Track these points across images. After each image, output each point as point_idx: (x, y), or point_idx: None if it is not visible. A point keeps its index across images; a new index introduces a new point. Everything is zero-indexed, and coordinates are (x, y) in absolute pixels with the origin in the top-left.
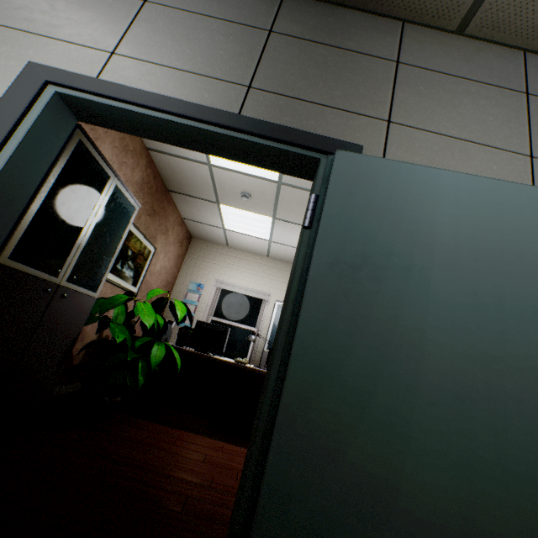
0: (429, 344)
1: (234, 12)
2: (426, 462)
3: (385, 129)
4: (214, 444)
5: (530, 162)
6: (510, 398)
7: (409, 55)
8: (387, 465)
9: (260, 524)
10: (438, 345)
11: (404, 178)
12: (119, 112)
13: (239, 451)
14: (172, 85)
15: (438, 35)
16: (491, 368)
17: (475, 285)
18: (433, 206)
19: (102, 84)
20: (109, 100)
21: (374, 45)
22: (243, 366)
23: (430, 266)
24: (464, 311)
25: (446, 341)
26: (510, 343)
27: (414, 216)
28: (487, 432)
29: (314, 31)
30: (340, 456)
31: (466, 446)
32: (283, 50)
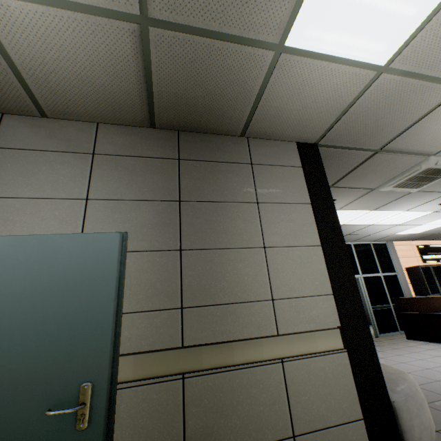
0: None
1: None
2: None
3: None
4: None
5: (85, 203)
6: None
7: (4, 139)
8: None
9: None
10: None
11: None
12: None
13: None
14: None
15: (32, 120)
16: None
17: None
18: None
19: None
20: None
21: None
22: None
23: None
24: None
25: None
26: None
27: None
28: None
29: None
30: None
31: None
32: None
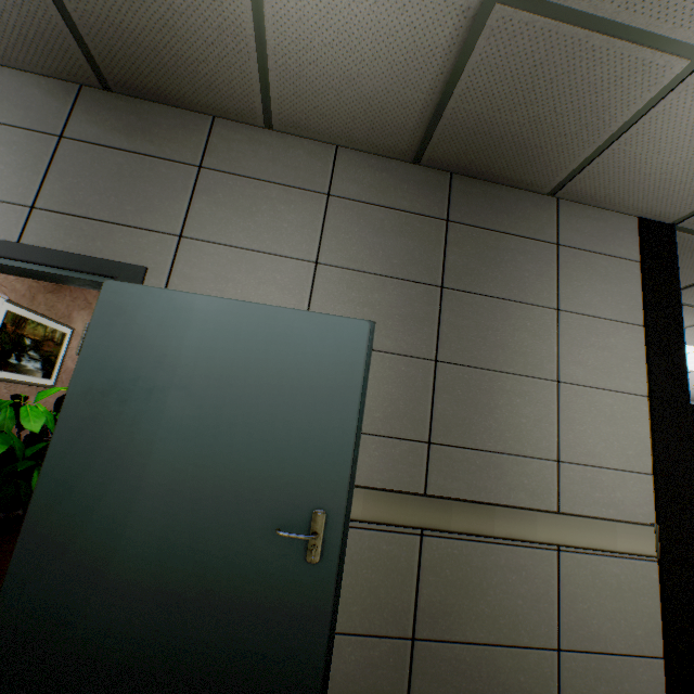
0: (157, 452)
1: (20, 113)
2: (137, 540)
3: (176, 245)
4: None
5: (314, 269)
6: (210, 486)
7: (215, 157)
8: (107, 546)
9: (3, 601)
10: (164, 452)
11: (164, 305)
12: None
13: None
14: None
15: (250, 131)
16: (201, 465)
17: (204, 399)
18: (184, 331)
19: None
20: None
21: (178, 148)
22: None
23: (171, 386)
24: (190, 422)
25: (171, 448)
26: (220, 444)
27: (166, 341)
28: (187, 513)
29: (113, 134)
30: (72, 545)
31: (169, 525)
32: (75, 160)
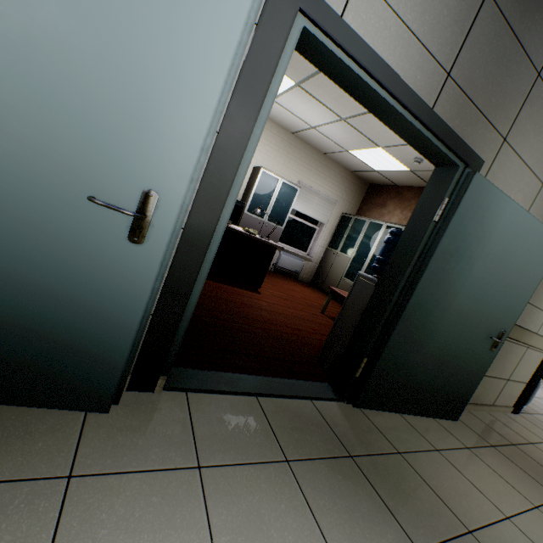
0: (460, 293)
1: None
2: (439, 334)
3: (499, 147)
4: (237, 291)
5: (540, 188)
6: (473, 314)
7: None
8: (428, 335)
9: (383, 355)
10: (463, 294)
11: (495, 202)
12: (349, 72)
13: (254, 296)
14: (399, 52)
15: None
16: (473, 303)
17: (488, 269)
18: (496, 224)
19: (349, 34)
20: (349, 58)
21: (538, 46)
22: (256, 238)
23: (478, 257)
24: (478, 280)
25: (466, 292)
26: (484, 294)
27: (487, 228)
28: (460, 325)
29: (515, 6)
30: (415, 333)
31: (452, 329)
32: (485, 28)
